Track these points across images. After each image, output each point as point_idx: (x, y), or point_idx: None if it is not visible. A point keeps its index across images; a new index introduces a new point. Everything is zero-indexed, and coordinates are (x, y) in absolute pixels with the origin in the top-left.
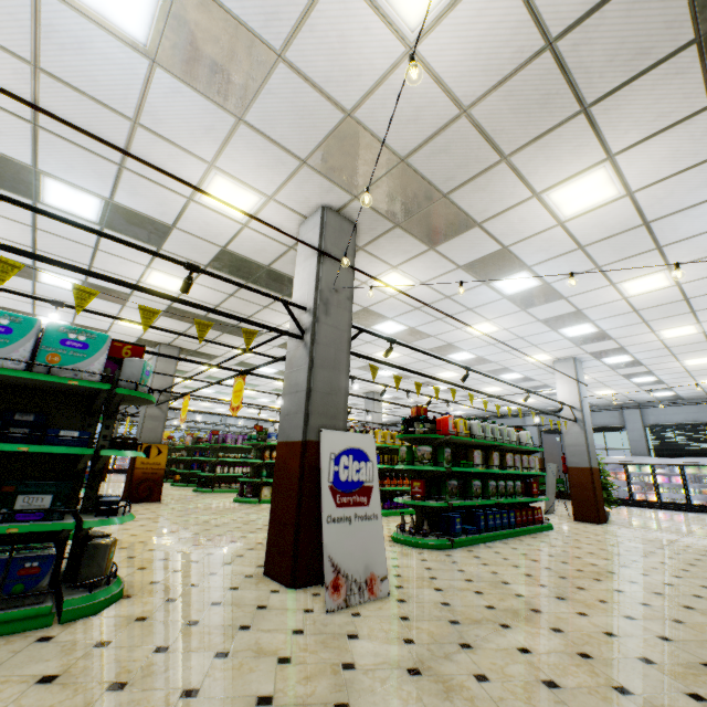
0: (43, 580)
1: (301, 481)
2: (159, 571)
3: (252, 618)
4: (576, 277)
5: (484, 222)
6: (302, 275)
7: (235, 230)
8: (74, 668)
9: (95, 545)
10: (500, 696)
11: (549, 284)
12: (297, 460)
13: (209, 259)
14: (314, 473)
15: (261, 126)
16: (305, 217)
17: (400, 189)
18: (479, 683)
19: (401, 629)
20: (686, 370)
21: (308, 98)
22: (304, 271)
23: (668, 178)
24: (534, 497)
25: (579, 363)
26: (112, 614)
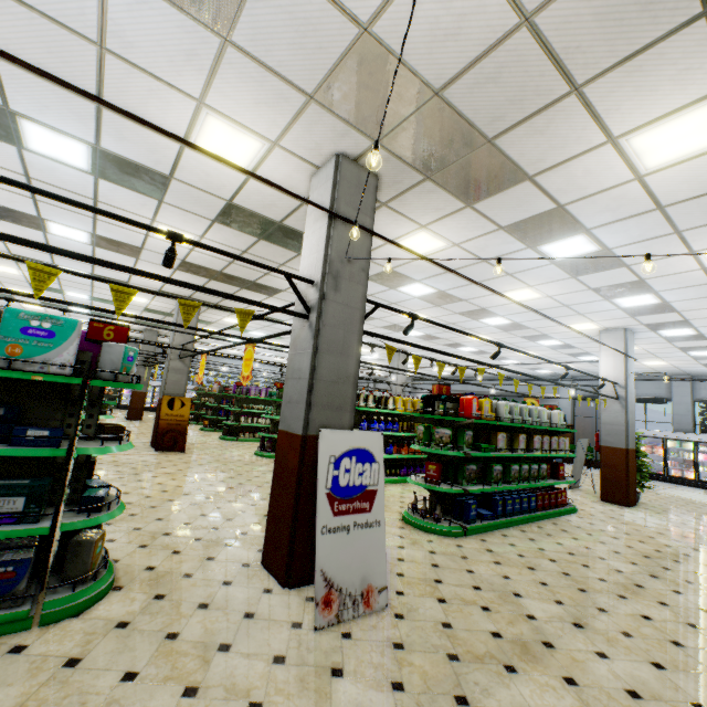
0: (20, 584)
1: (299, 478)
2: (159, 552)
3: (235, 632)
4: (645, 243)
5: (537, 175)
6: (310, 240)
7: (239, 181)
8: (32, 701)
9: (79, 541)
10: None
11: (610, 250)
12: (296, 455)
13: (215, 213)
14: (314, 470)
15: (253, 49)
16: (317, 166)
17: (432, 132)
18: None
19: (392, 664)
20: None
21: (310, 6)
22: (313, 235)
23: None
24: (559, 480)
25: (630, 335)
26: (95, 615)
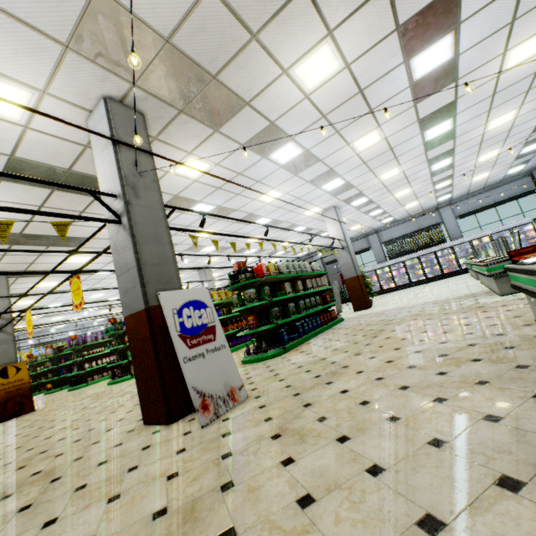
0: None
1: (153, 340)
2: (40, 463)
3: (138, 459)
4: (325, 142)
5: (252, 101)
6: (103, 167)
7: (17, 134)
8: None
9: None
10: (337, 424)
11: (309, 150)
12: (146, 325)
13: None
14: (164, 331)
15: None
16: (89, 111)
17: (173, 73)
18: (322, 423)
19: (261, 414)
20: (397, 201)
21: None
22: (104, 162)
23: (369, 51)
24: (329, 304)
25: (338, 210)
26: None
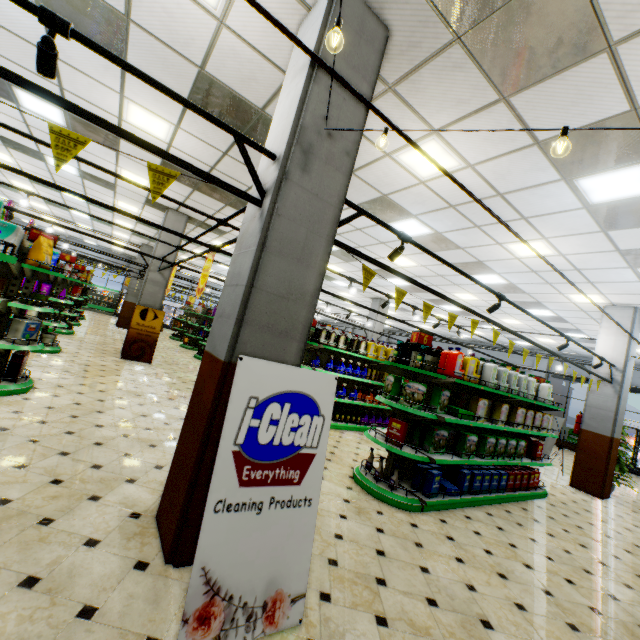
0: None
1: (211, 419)
2: (34, 477)
3: None
4: None
5: (625, 41)
6: (283, 105)
7: (210, 32)
8: None
9: None
10: None
11: None
12: (213, 387)
13: (187, 88)
14: None
15: None
16: (308, 6)
17: None
18: None
19: None
20: None
21: None
22: (287, 97)
23: None
24: (535, 460)
25: (639, 315)
26: None
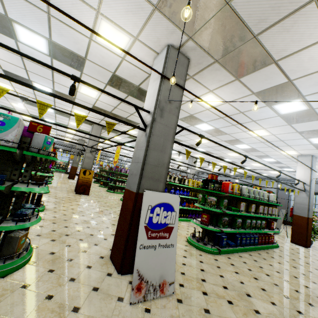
0: None
1: (132, 215)
2: (59, 244)
3: (85, 299)
4: None
5: (280, 60)
6: (150, 91)
7: (118, 61)
8: None
9: (11, 236)
10: None
11: (314, 109)
12: (132, 203)
13: (107, 80)
14: (140, 212)
15: None
16: (157, 53)
17: (222, 30)
18: None
19: None
20: None
21: None
22: (152, 88)
23: None
24: (271, 230)
25: (314, 159)
26: (12, 278)
